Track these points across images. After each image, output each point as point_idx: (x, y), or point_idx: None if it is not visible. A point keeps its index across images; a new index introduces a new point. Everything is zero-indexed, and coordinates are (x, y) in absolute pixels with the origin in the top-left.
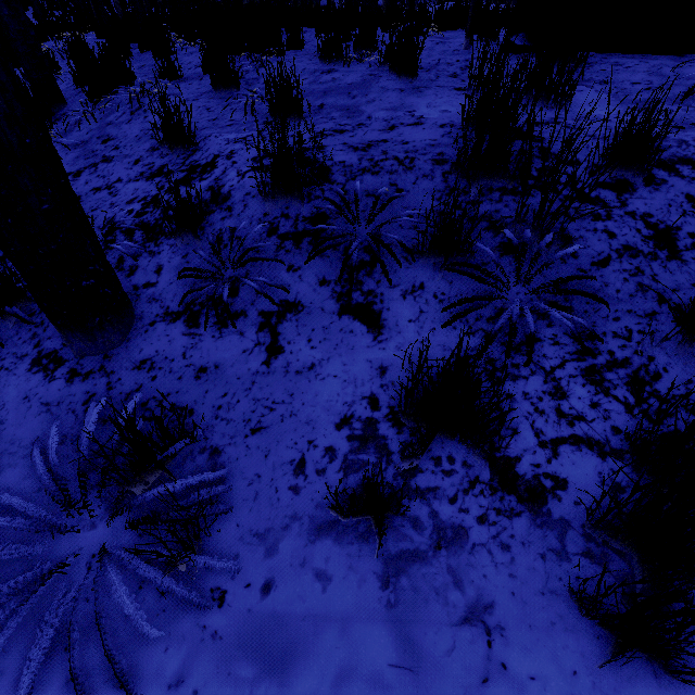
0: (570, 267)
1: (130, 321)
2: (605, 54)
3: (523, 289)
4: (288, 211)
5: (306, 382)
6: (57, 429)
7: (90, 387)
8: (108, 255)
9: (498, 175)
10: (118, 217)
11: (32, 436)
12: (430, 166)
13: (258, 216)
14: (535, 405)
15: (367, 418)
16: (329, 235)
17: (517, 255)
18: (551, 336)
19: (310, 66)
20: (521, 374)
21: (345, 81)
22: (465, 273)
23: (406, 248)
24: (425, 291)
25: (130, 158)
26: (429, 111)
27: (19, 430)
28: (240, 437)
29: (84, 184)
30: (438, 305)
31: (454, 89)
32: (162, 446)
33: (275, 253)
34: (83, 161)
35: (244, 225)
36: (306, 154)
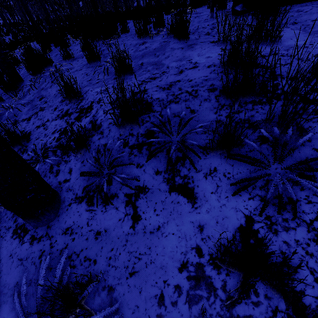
0: (307, 148)
1: (58, 205)
2: (289, 6)
3: (279, 165)
4: (132, 131)
5: (157, 239)
6: (25, 279)
7: (42, 246)
8: (45, 165)
9: (249, 94)
10: (48, 142)
11: (14, 281)
12: (207, 93)
13: (117, 136)
14: (305, 249)
15: (197, 263)
16: (156, 143)
17: (273, 147)
18: (304, 197)
19: (133, 42)
20: (290, 226)
21: (152, 48)
22: (241, 160)
23: (202, 148)
24: (217, 172)
25: (52, 107)
26: (199, 58)
27: (7, 277)
28: (123, 278)
29: (32, 124)
30: (227, 181)
31: (210, 42)
32: (80, 292)
33: (128, 157)
34: (31, 111)
35: (110, 142)
36: (137, 96)
